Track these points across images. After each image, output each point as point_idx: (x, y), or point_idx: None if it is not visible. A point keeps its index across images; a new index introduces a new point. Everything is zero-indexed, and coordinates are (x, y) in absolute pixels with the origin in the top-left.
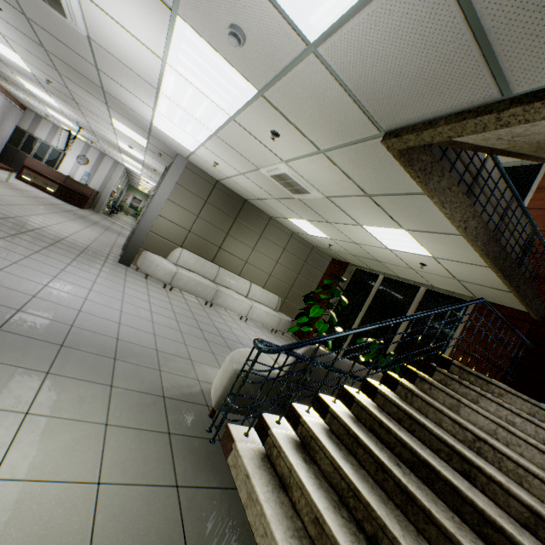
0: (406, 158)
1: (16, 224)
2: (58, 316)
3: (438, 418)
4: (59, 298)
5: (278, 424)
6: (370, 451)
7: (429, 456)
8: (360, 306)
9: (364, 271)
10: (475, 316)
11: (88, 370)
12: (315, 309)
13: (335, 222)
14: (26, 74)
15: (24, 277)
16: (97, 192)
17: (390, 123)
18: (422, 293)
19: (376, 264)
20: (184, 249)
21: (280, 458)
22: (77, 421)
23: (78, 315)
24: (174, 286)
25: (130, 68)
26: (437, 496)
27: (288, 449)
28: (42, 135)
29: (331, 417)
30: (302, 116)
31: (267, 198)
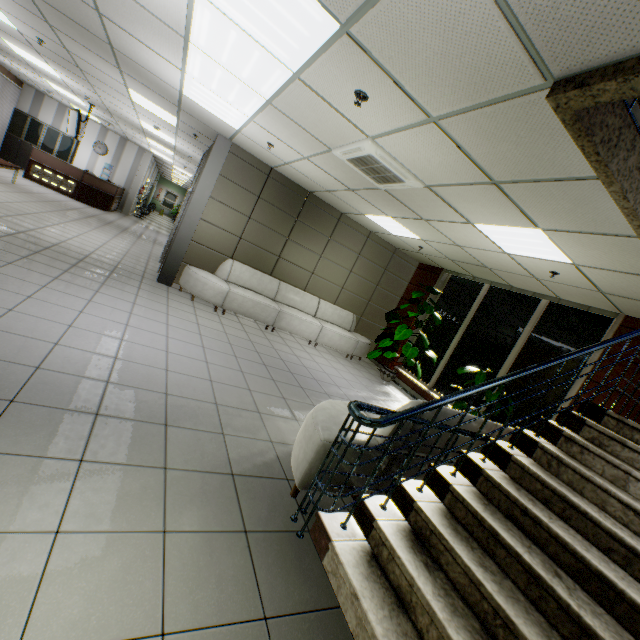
0: (584, 124)
1: (28, 241)
2: (88, 370)
3: (599, 499)
4: (88, 343)
5: (383, 510)
6: (518, 557)
7: (601, 564)
8: (458, 325)
9: (462, 279)
10: None
11: (134, 447)
12: (401, 330)
13: (434, 219)
14: (11, 33)
15: (41, 316)
16: (123, 189)
17: (571, 62)
18: (544, 307)
19: (482, 271)
20: (235, 262)
21: (393, 563)
22: (125, 533)
23: (114, 365)
24: (227, 309)
25: (144, 6)
26: (618, 624)
27: (403, 551)
28: (47, 119)
29: (453, 499)
30: (411, 62)
31: (339, 190)
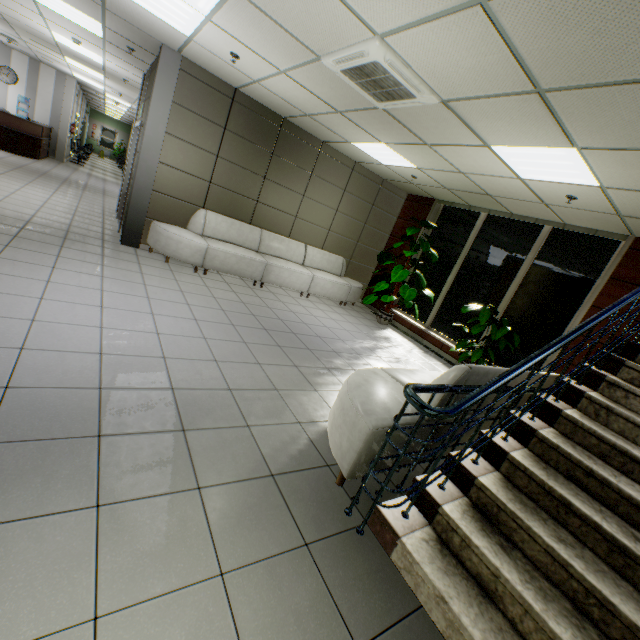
0: None
1: None
2: (72, 377)
3: None
4: (61, 339)
5: (442, 491)
6: (598, 527)
7: None
8: (453, 259)
9: (456, 209)
10: (628, 262)
11: (155, 470)
12: (397, 271)
13: (439, 144)
14: None
15: None
16: (49, 128)
17: None
18: (547, 234)
19: (482, 199)
20: (208, 212)
21: (469, 551)
22: (177, 591)
23: (102, 363)
24: (209, 268)
25: None
26: None
27: (477, 537)
28: None
29: (511, 467)
30: None
31: (323, 113)
